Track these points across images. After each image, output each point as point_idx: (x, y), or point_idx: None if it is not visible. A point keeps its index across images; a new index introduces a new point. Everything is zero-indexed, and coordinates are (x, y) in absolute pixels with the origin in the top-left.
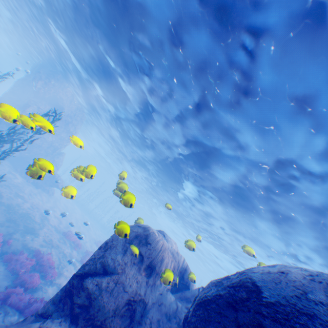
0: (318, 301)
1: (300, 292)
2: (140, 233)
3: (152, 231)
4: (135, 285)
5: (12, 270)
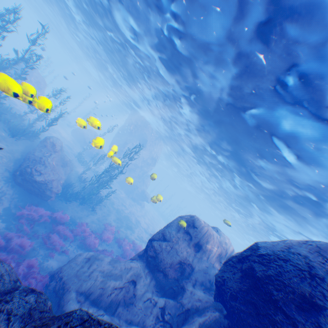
0: (296, 252)
1: (284, 248)
2: (188, 219)
3: (197, 218)
4: (184, 253)
5: (120, 248)
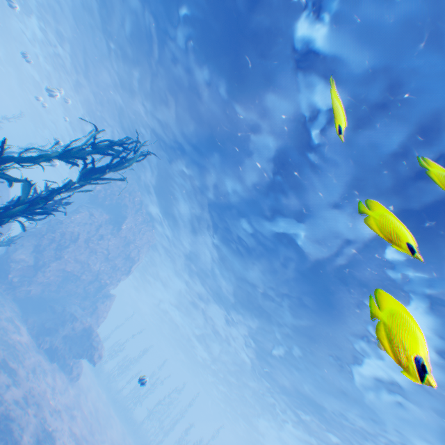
0: None
1: None
2: None
3: None
4: None
5: None
